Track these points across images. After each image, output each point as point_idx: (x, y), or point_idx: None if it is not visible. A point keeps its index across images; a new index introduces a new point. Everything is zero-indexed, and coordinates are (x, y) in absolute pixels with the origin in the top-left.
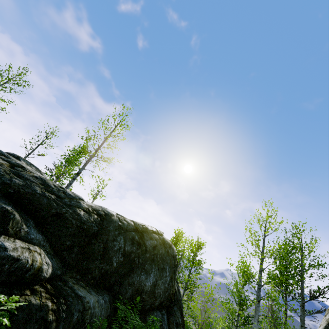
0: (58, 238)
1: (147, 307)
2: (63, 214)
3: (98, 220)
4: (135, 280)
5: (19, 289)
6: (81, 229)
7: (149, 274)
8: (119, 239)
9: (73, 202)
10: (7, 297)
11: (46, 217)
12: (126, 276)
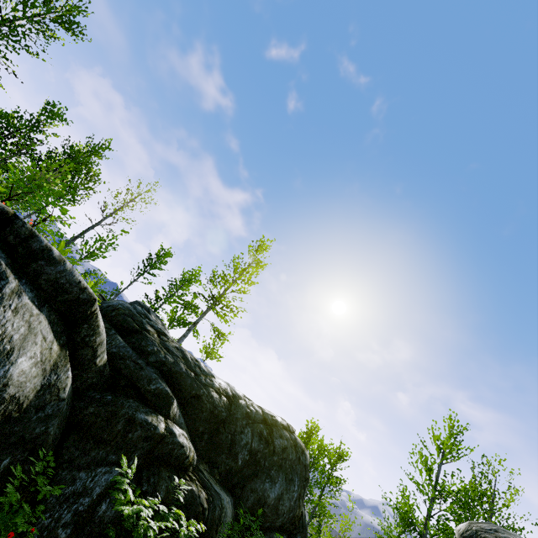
0: (193, 422)
1: (267, 524)
2: (201, 396)
3: (227, 404)
4: (258, 487)
5: (182, 473)
6: (213, 414)
7: (275, 483)
8: (246, 432)
9: (207, 381)
10: (178, 479)
11: (186, 398)
12: (249, 479)
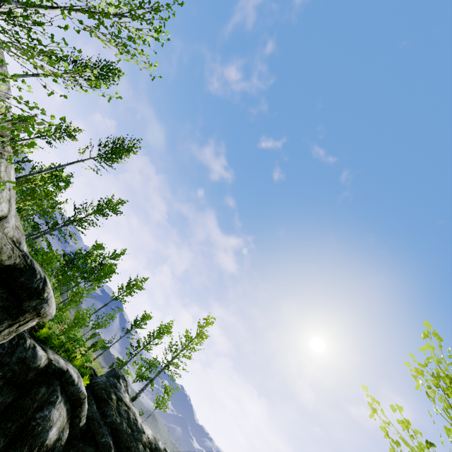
0: None
1: None
2: (131, 447)
3: None
4: None
5: None
6: None
7: None
8: None
9: (139, 436)
10: None
11: (122, 448)
12: None
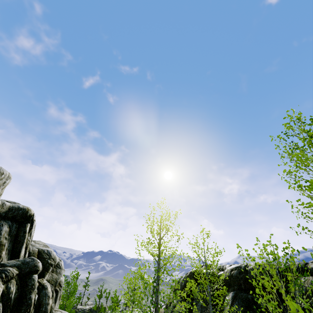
0: None
1: None
2: None
3: (90, 310)
4: None
5: None
6: None
7: None
8: (93, 312)
9: (86, 310)
10: None
11: None
12: None
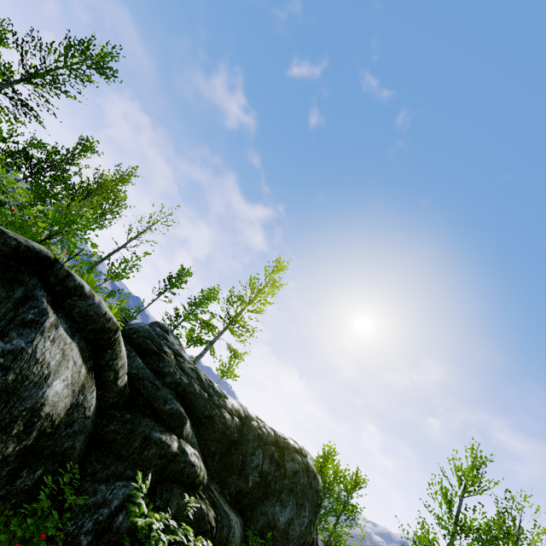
0: (206, 442)
1: None
2: (213, 416)
3: (239, 425)
4: (268, 510)
5: (192, 491)
6: (225, 435)
7: (285, 507)
8: (257, 454)
9: (220, 402)
10: (188, 496)
11: (200, 418)
12: (260, 501)
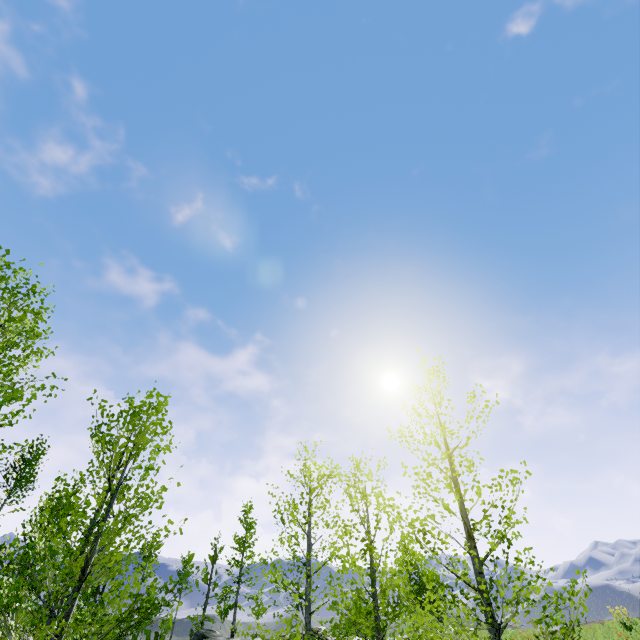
0: None
1: None
2: None
3: None
4: None
5: None
6: None
7: None
8: None
9: None
10: None
11: None
12: None
